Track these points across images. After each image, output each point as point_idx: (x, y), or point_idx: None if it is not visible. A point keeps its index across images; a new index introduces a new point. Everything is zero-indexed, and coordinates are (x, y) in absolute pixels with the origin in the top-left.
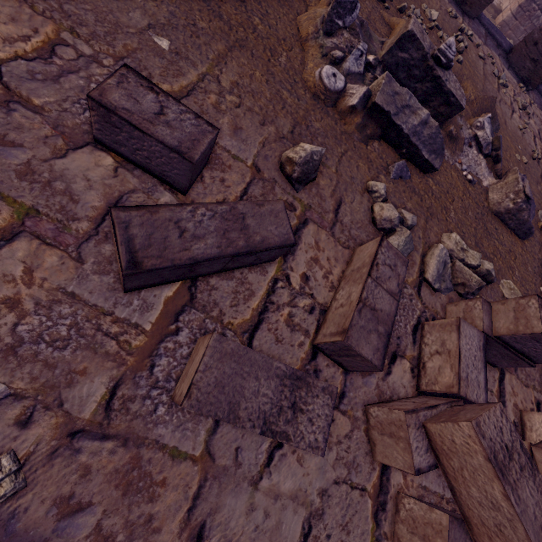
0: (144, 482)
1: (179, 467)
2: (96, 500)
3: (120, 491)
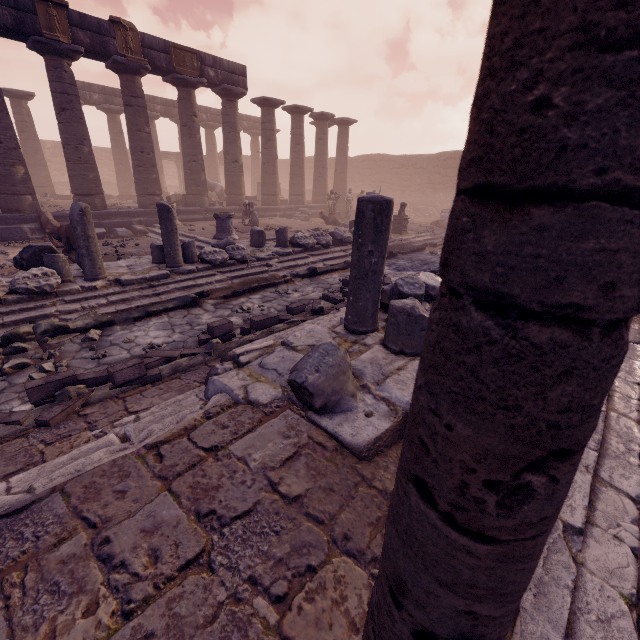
0: None
1: None
2: None
3: None
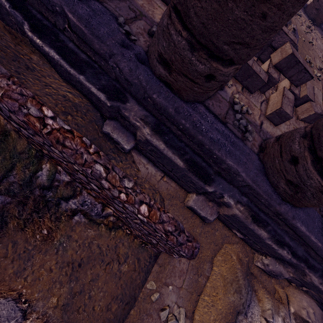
0: (152, 5)
1: (160, 9)
2: (142, 0)
3: (147, 3)
